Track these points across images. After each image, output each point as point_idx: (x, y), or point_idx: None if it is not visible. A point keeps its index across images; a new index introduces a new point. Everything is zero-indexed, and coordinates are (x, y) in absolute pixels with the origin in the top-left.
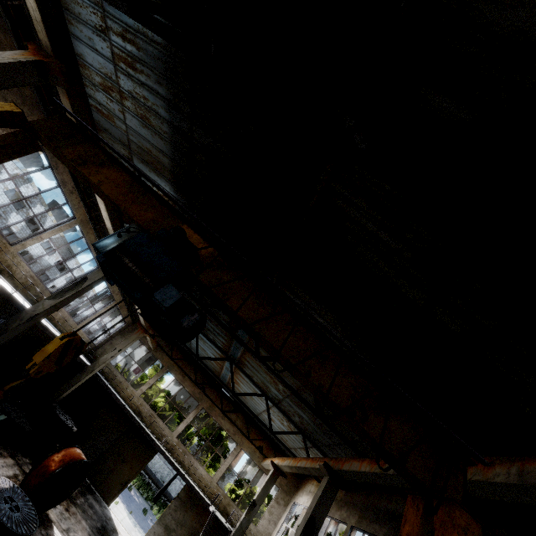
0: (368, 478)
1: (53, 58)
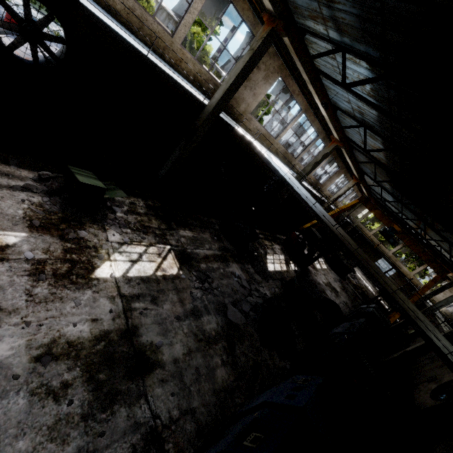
0: None
1: (359, 180)
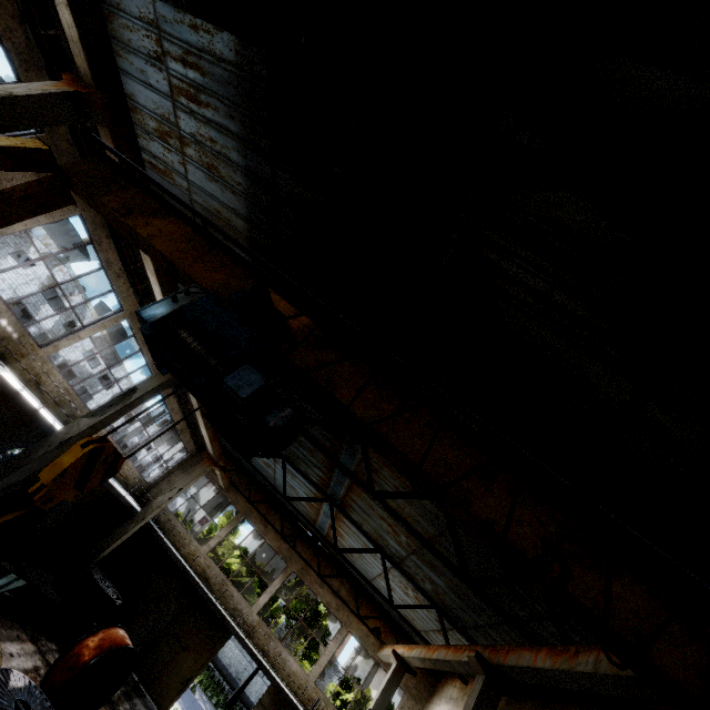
0: (550, 679)
1: (93, 88)
